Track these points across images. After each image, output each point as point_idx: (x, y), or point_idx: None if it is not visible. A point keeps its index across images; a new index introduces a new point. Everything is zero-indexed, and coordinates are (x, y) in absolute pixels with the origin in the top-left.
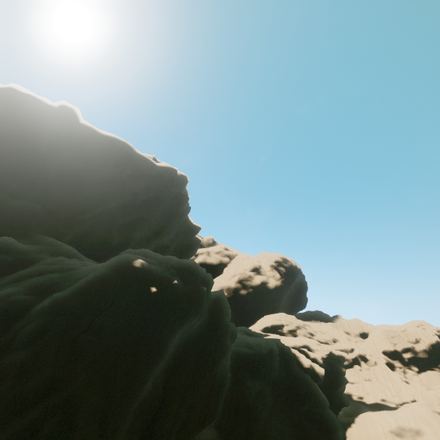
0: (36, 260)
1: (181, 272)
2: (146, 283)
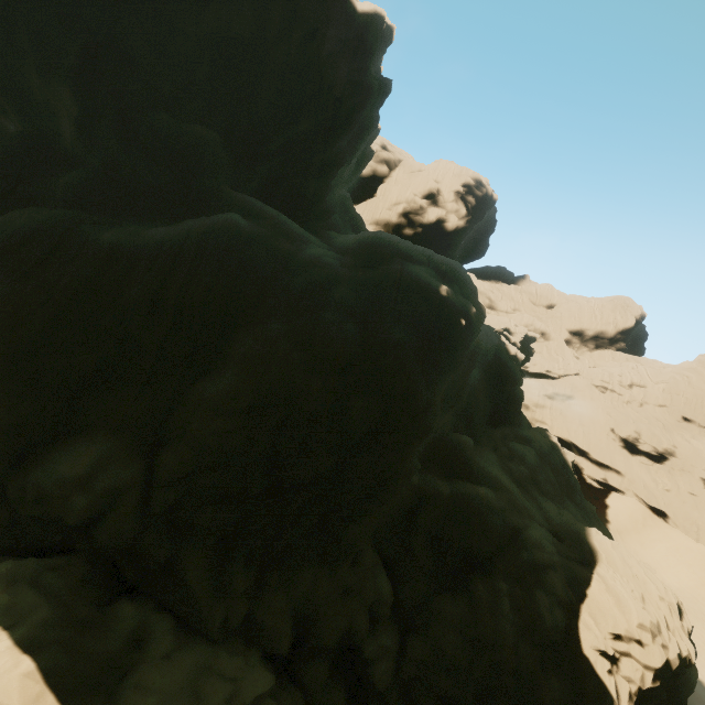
0: (284, 253)
1: (458, 286)
2: (454, 314)
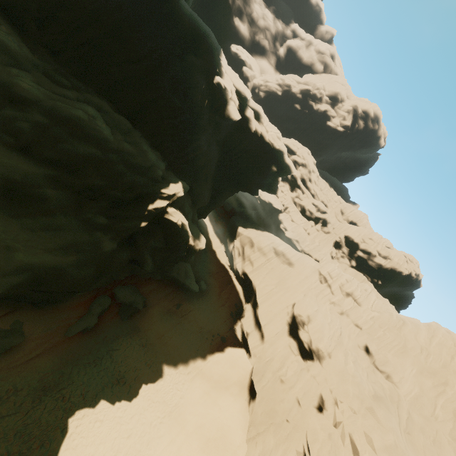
0: None
1: None
2: None
